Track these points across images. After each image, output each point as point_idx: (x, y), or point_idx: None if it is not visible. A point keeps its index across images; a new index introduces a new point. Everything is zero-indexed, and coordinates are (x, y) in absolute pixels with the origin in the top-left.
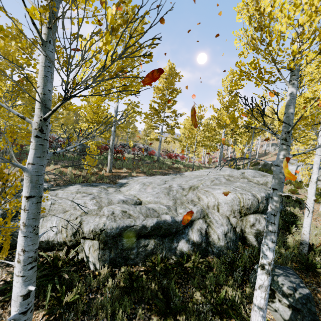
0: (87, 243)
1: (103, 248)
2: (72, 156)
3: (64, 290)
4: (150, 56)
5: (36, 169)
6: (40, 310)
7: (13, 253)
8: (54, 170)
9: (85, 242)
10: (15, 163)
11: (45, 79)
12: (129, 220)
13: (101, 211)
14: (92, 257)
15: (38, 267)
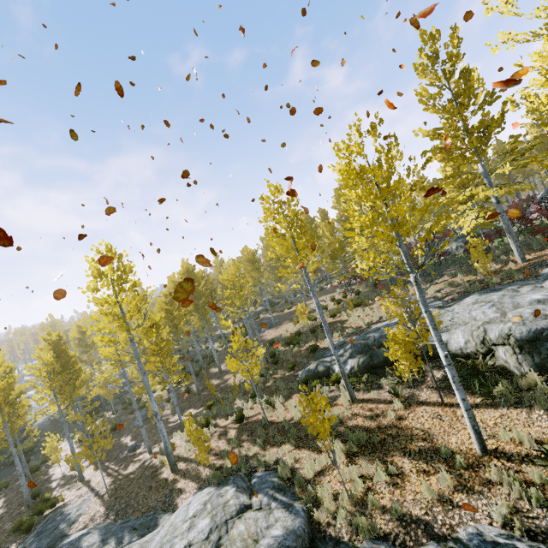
0: (499, 349)
1: (519, 352)
2: (457, 257)
3: (489, 384)
4: (448, 216)
5: (422, 299)
6: (475, 395)
7: (439, 361)
8: (442, 284)
9: (497, 348)
10: (413, 299)
11: (407, 260)
12: (545, 321)
13: (506, 317)
14: (511, 362)
15: (462, 369)
